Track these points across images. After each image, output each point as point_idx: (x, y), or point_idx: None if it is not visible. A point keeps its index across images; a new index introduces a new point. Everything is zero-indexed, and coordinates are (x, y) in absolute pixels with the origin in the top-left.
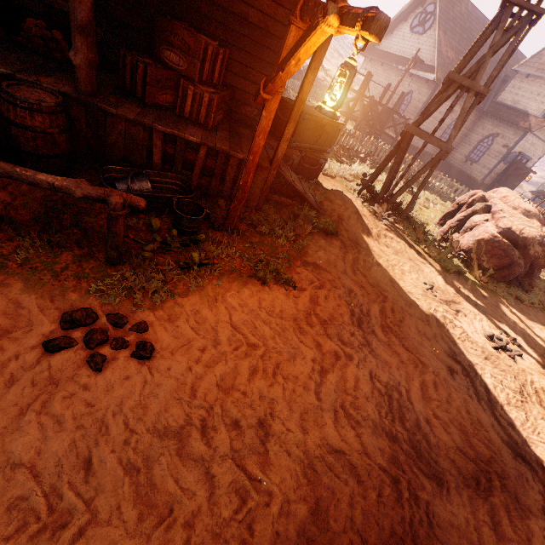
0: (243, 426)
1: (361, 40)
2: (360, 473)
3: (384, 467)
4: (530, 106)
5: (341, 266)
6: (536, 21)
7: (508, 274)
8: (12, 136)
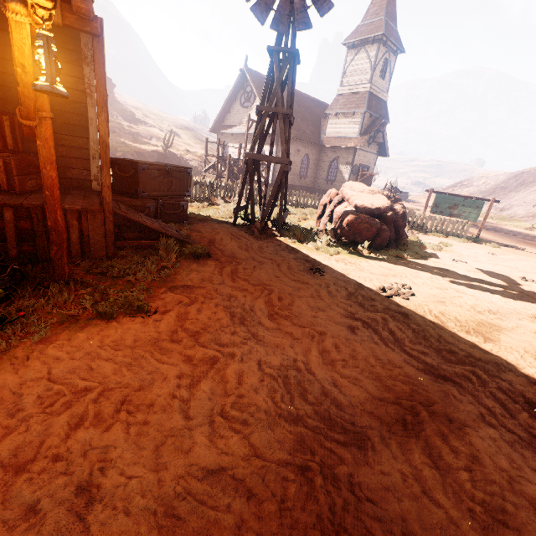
0: (42, 508)
1: (39, 8)
2: (251, 485)
3: (286, 461)
4: (348, 132)
5: (217, 279)
6: (297, 59)
7: (382, 240)
8: None
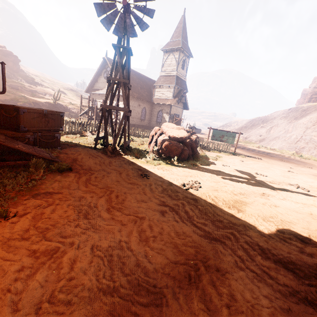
0: None
1: None
2: None
3: None
4: (167, 96)
5: (74, 186)
6: (130, 52)
7: (184, 156)
8: None
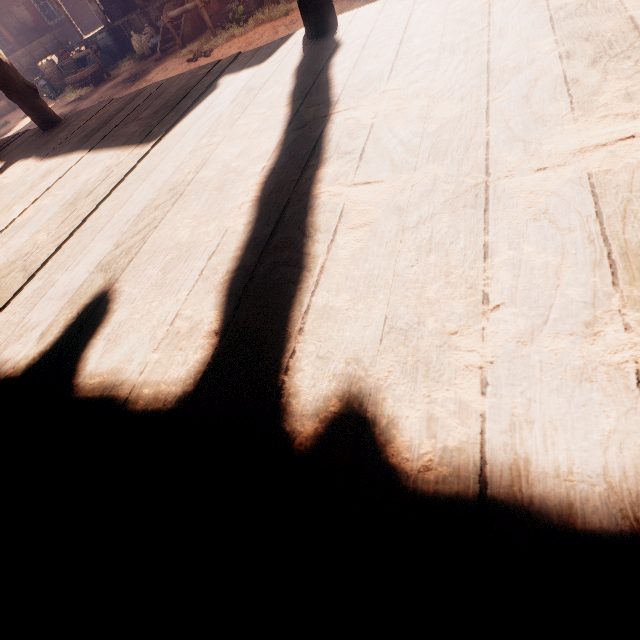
0: None
1: None
2: None
3: None
4: None
5: None
6: None
7: None
8: (200, 14)
